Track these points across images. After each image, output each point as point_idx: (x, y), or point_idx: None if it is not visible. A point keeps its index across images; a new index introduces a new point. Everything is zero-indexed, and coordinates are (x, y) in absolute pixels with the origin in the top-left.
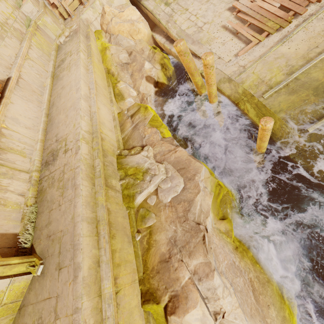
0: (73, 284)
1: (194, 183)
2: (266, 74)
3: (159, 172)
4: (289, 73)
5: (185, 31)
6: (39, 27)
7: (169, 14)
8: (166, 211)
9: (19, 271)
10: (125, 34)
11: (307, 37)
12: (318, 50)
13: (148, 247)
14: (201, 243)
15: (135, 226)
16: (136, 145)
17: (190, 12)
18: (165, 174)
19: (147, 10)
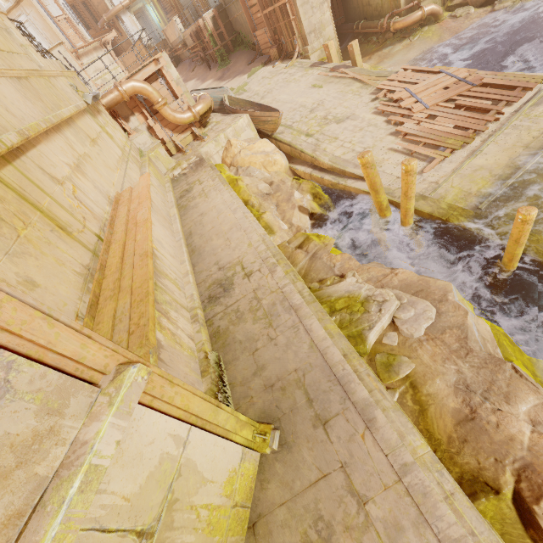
0: (370, 434)
1: (451, 303)
2: (470, 186)
3: (389, 297)
4: (500, 182)
5: (340, 157)
6: (150, 158)
7: (314, 144)
8: (427, 347)
9: (245, 440)
10: (257, 165)
11: (501, 149)
12: (523, 159)
13: (421, 408)
14: (517, 377)
15: (380, 381)
16: (325, 277)
17: (341, 140)
18: (398, 301)
19: (281, 143)
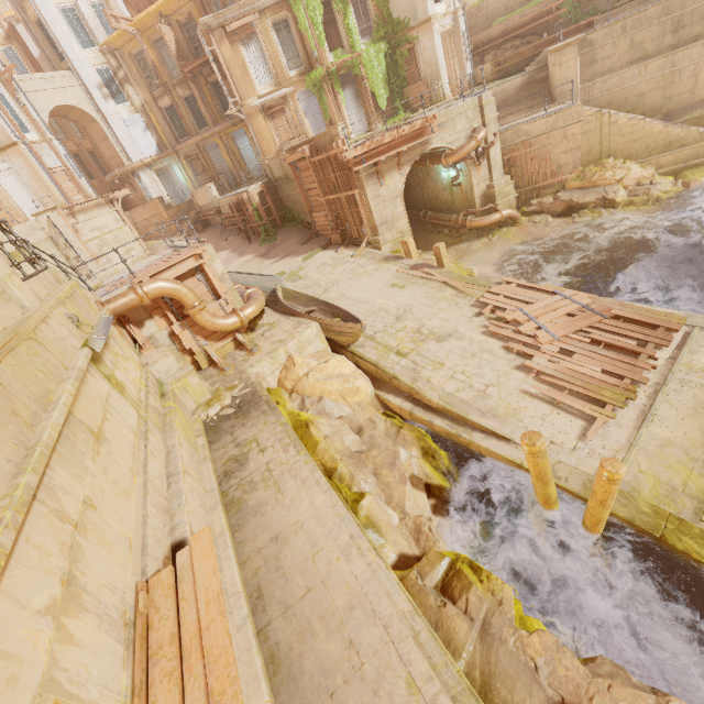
0: None
1: None
2: (668, 475)
3: None
4: None
5: (454, 394)
6: (174, 392)
7: (411, 369)
8: None
9: None
10: (333, 395)
11: (682, 415)
12: None
13: None
14: None
15: None
16: (529, 703)
17: (450, 368)
18: None
19: (360, 359)
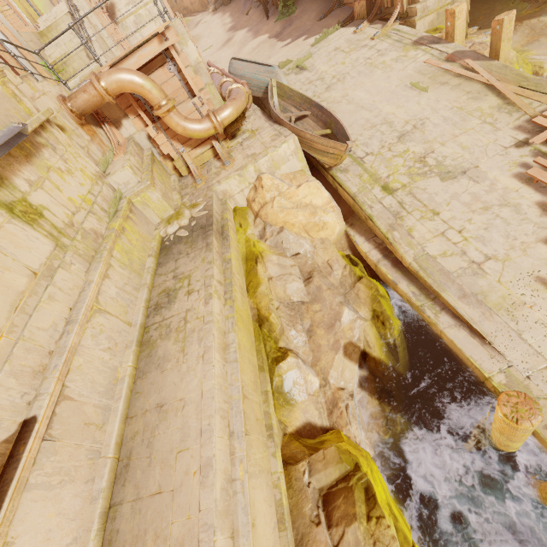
0: None
1: None
2: None
3: None
4: None
5: (436, 259)
6: (133, 207)
7: (393, 211)
8: None
9: None
10: (296, 228)
11: None
12: None
13: None
14: None
15: None
16: None
17: (444, 221)
18: None
19: (340, 186)
